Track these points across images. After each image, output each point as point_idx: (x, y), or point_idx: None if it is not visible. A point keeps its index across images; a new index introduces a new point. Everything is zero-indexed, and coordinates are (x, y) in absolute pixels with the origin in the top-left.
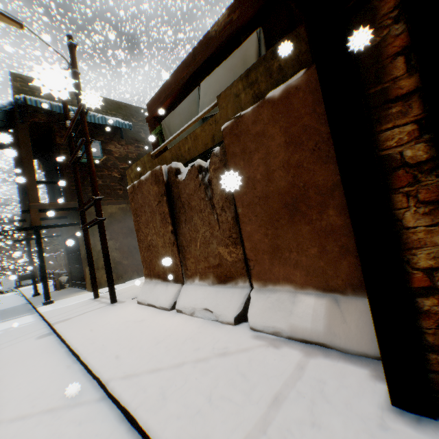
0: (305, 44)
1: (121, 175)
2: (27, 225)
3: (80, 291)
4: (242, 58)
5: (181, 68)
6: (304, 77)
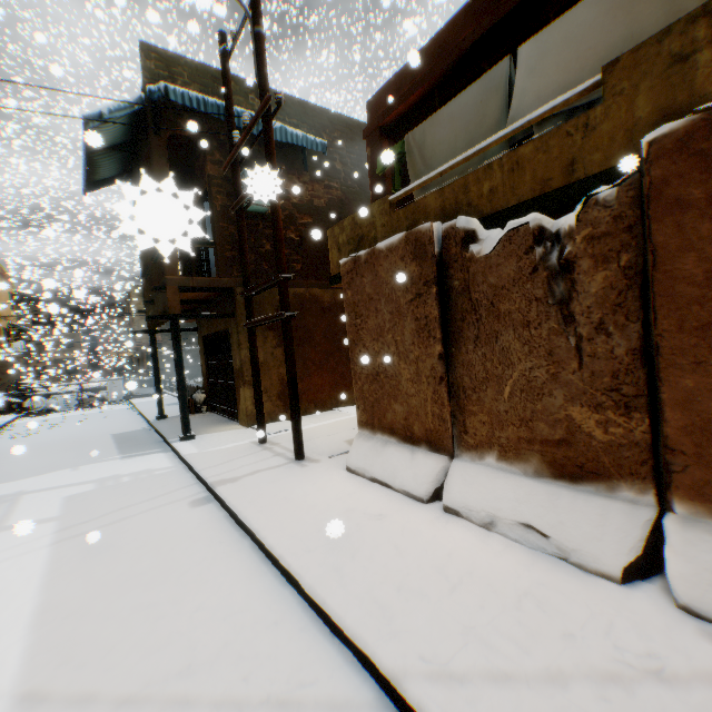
0: None
1: (300, 236)
2: (153, 309)
3: (227, 422)
4: None
5: (459, 20)
6: None
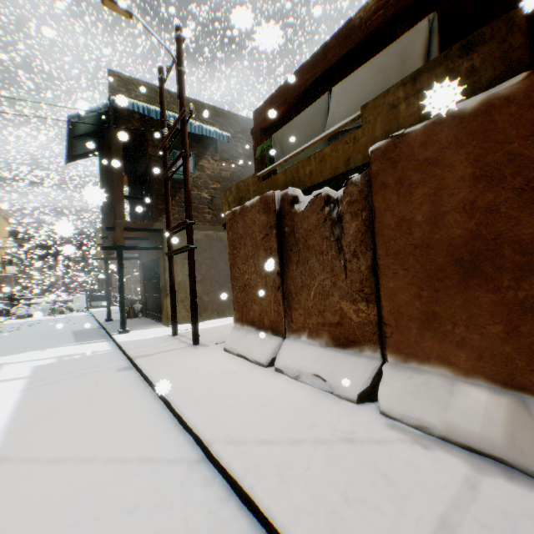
0: (520, 35)
1: (211, 196)
2: (107, 243)
3: (155, 323)
4: (400, 55)
5: (305, 67)
6: (523, 84)
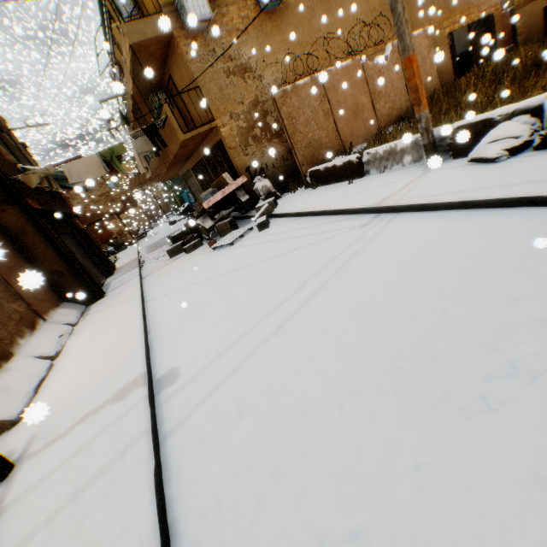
0: None
1: None
2: None
3: None
4: None
5: None
6: None
